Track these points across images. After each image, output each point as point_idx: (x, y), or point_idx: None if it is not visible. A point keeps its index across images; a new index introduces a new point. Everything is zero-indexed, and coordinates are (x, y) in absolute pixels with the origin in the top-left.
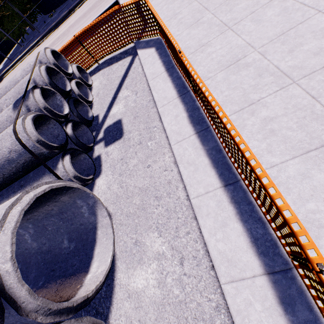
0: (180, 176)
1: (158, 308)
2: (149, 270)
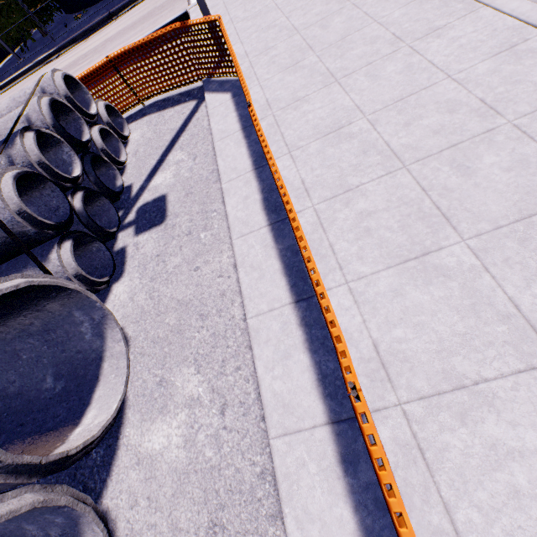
0: (240, 286)
1: (179, 478)
2: (175, 422)
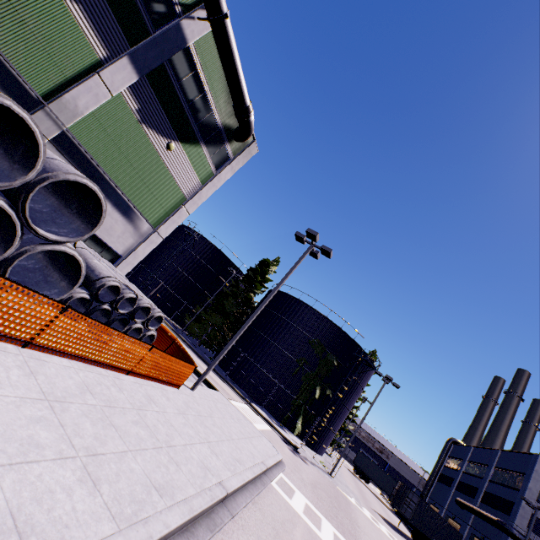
0: None
1: None
2: None
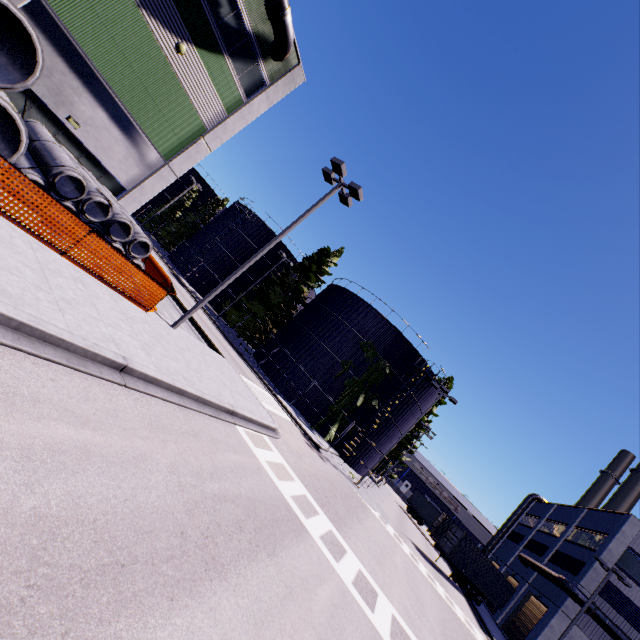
0: None
1: None
2: None
